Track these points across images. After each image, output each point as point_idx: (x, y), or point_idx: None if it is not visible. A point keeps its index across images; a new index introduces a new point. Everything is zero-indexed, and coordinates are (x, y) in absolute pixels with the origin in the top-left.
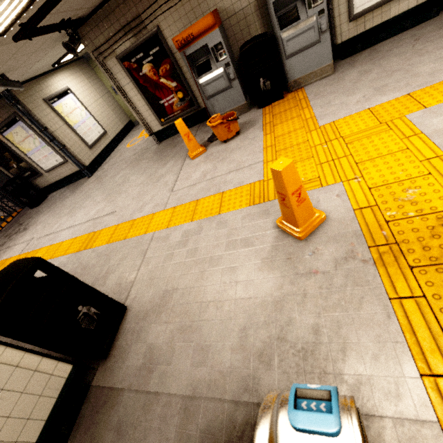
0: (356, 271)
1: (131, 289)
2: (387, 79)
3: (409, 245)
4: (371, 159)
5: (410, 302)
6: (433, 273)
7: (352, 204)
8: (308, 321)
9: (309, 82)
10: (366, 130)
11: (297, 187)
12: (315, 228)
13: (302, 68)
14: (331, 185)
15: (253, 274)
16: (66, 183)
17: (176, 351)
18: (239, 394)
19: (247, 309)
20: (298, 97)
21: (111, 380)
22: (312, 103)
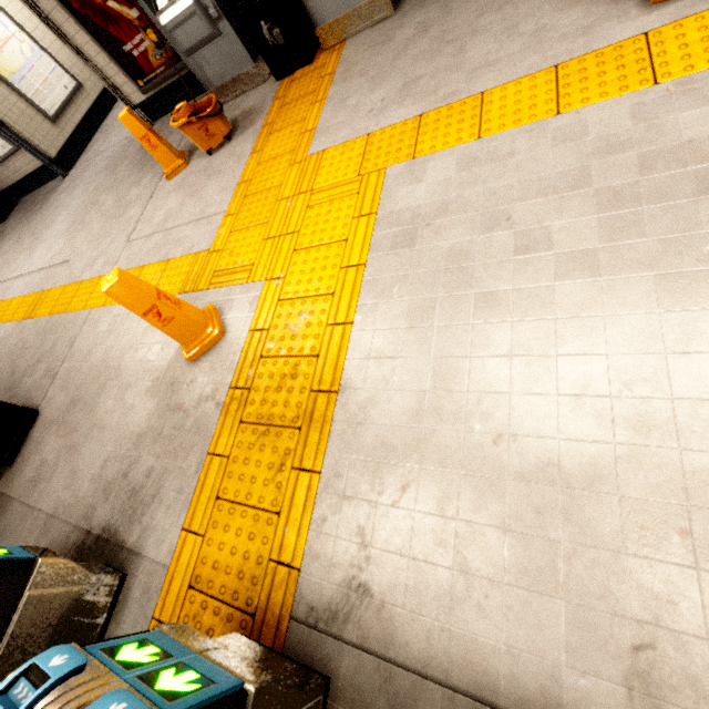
0: (206, 416)
1: (49, 389)
2: (429, 64)
3: (256, 394)
4: (308, 248)
5: (217, 460)
6: (249, 434)
7: (253, 321)
8: (149, 462)
9: (353, 30)
10: (338, 185)
11: (148, 307)
12: (209, 348)
13: (335, 1)
14: (255, 283)
15: (139, 397)
16: (36, 184)
17: (57, 471)
18: (80, 520)
19: (118, 438)
20: (327, 67)
21: (9, 488)
22: (331, 92)
